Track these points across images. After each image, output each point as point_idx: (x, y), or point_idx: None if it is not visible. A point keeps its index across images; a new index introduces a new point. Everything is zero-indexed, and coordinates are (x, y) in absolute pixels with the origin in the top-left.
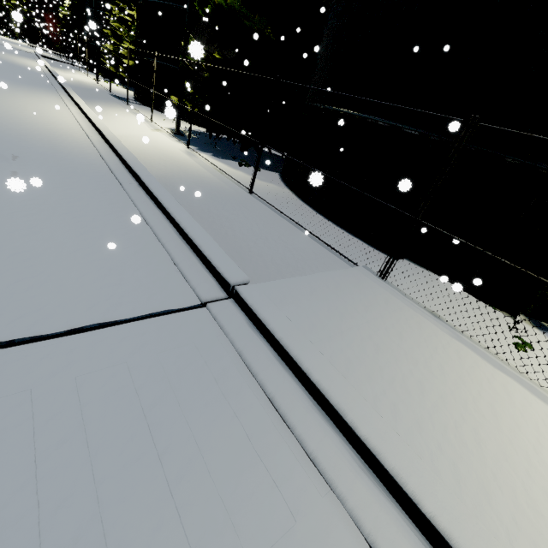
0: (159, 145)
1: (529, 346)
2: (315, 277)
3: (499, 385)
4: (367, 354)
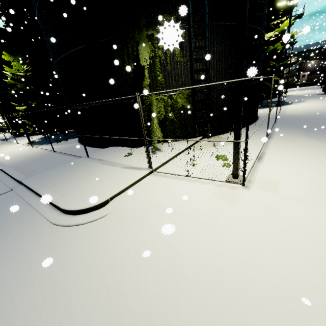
0: (17, 152)
1: (129, 154)
2: (56, 167)
3: (102, 168)
4: (57, 178)
